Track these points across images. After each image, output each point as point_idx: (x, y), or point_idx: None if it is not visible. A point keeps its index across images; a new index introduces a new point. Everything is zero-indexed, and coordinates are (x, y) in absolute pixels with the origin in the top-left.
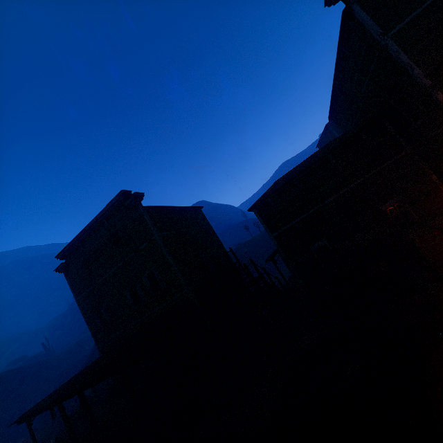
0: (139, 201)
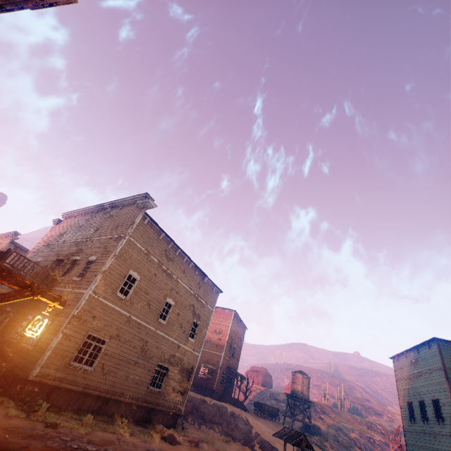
0: (13, 239)
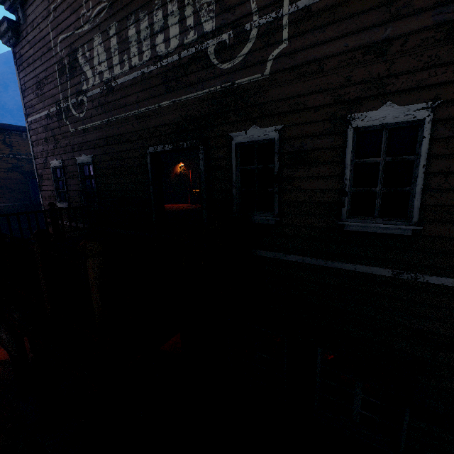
0: None
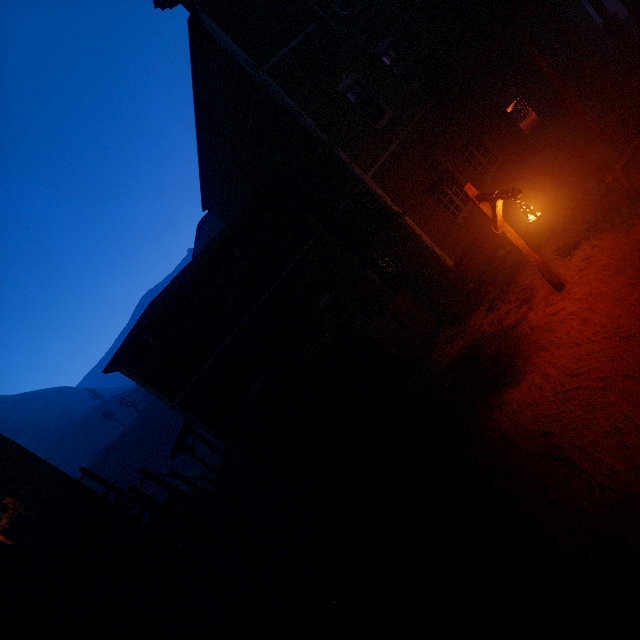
0: None
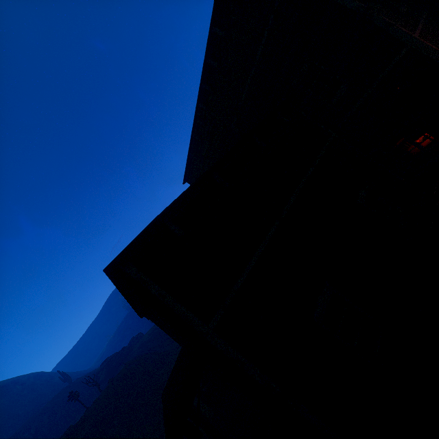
0: None
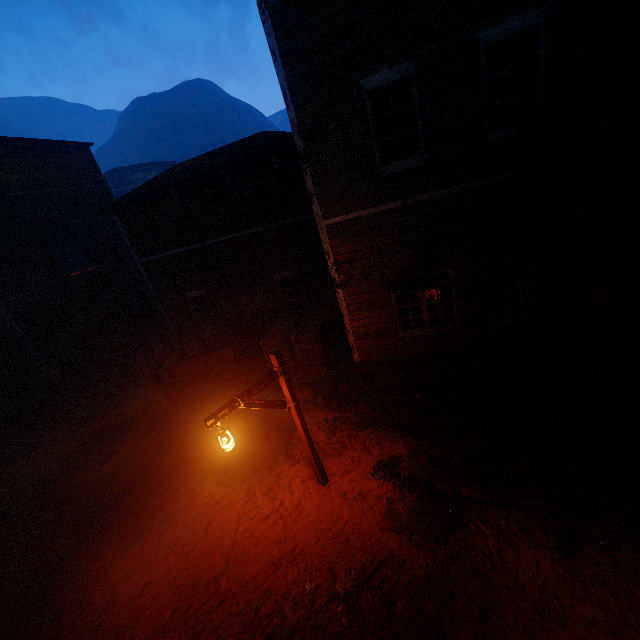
0: None
